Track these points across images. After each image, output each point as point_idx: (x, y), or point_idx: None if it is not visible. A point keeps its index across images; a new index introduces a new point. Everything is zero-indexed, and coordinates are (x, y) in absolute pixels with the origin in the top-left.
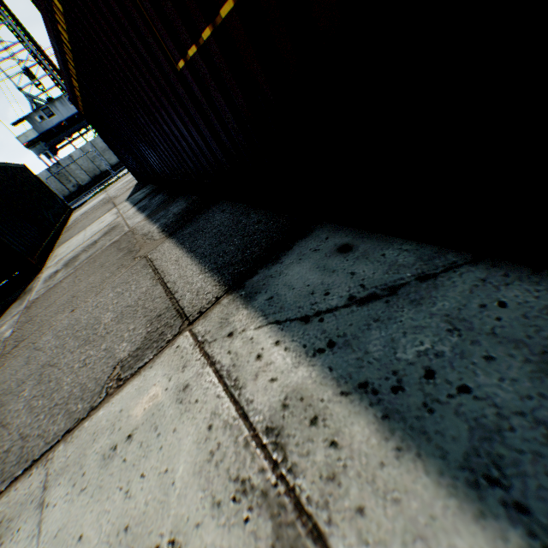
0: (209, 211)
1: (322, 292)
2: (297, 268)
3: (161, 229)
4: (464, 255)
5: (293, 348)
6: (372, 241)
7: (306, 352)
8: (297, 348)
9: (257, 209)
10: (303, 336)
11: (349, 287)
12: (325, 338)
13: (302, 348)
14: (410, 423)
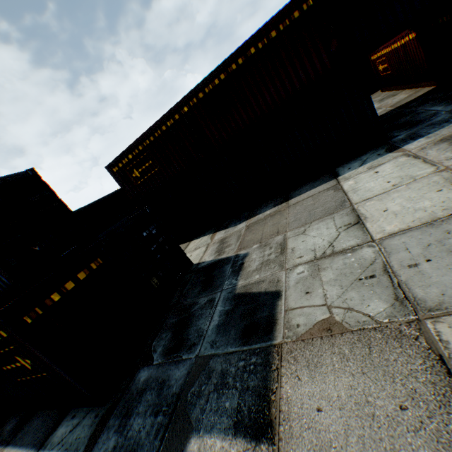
0: (32, 419)
1: (65, 432)
2: (61, 428)
3: (0, 443)
4: (92, 407)
5: (55, 451)
6: (80, 410)
7: (58, 450)
8: (56, 451)
9: (54, 410)
10: (58, 447)
11: (71, 427)
12: (63, 444)
13: (57, 450)
14: (71, 449)
